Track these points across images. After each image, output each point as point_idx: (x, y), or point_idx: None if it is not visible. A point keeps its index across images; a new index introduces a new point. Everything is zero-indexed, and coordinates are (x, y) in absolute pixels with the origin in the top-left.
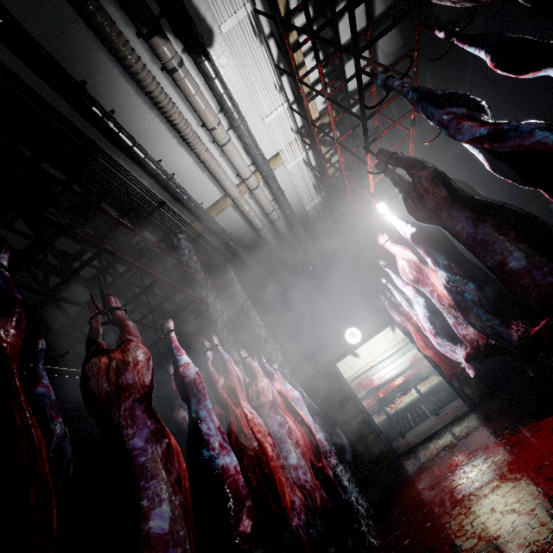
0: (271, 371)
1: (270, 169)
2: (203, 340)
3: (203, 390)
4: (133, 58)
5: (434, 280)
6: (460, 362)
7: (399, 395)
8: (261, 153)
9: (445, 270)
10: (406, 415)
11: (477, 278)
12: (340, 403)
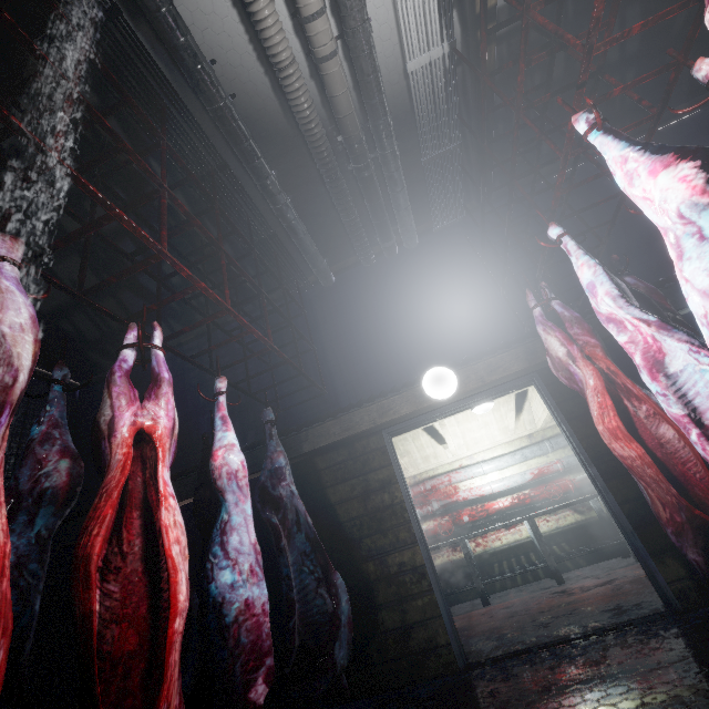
0: (157, 373)
1: None
2: None
3: None
4: None
5: None
6: None
7: (498, 527)
8: None
9: None
10: (500, 563)
11: None
12: (374, 514)
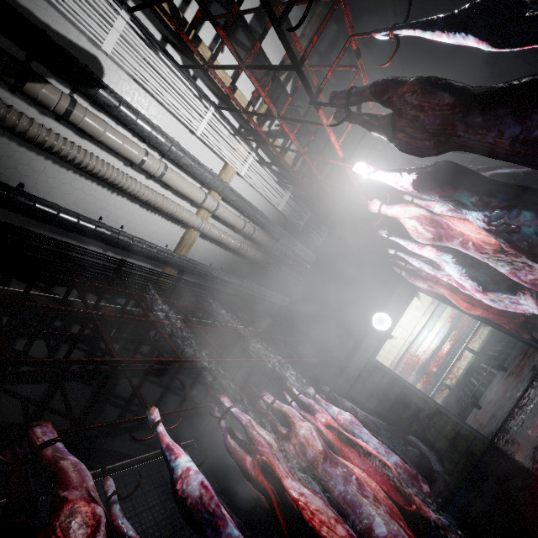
0: (309, 403)
1: (224, 183)
2: (212, 407)
3: (218, 508)
4: (13, 115)
5: (459, 228)
6: (530, 313)
7: (454, 363)
8: (207, 169)
9: (477, 208)
10: (470, 381)
11: (530, 202)
12: (397, 401)
